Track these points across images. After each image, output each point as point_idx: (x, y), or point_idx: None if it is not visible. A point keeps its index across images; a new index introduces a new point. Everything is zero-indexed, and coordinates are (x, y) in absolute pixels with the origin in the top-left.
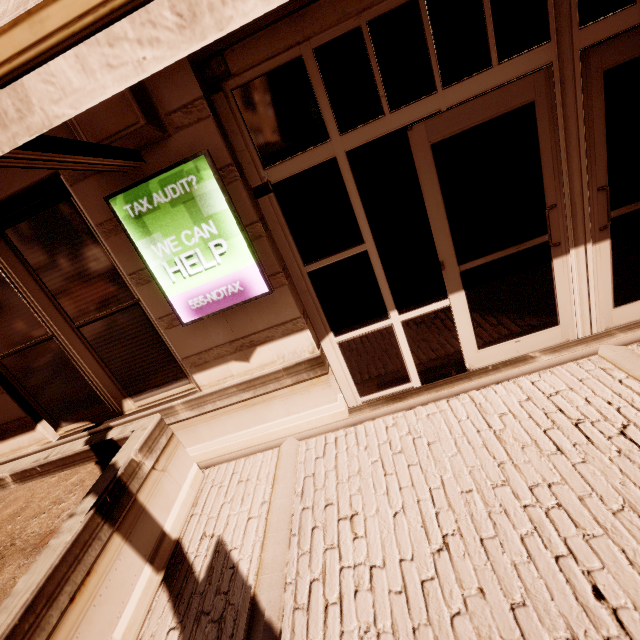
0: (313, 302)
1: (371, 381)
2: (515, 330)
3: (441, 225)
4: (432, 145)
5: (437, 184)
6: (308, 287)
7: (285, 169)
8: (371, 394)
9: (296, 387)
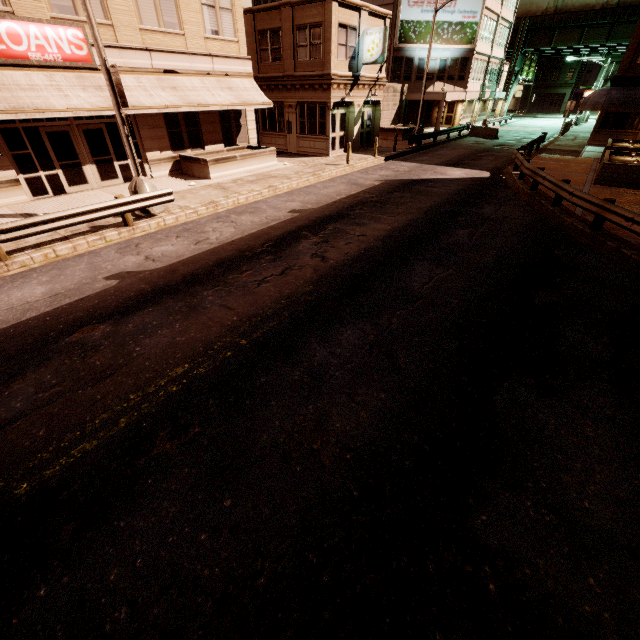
0: (14, 163)
1: (37, 192)
2: (78, 183)
3: (52, 151)
4: (46, 132)
5: (49, 141)
6: (12, 159)
7: (3, 126)
8: (37, 197)
9: (10, 189)
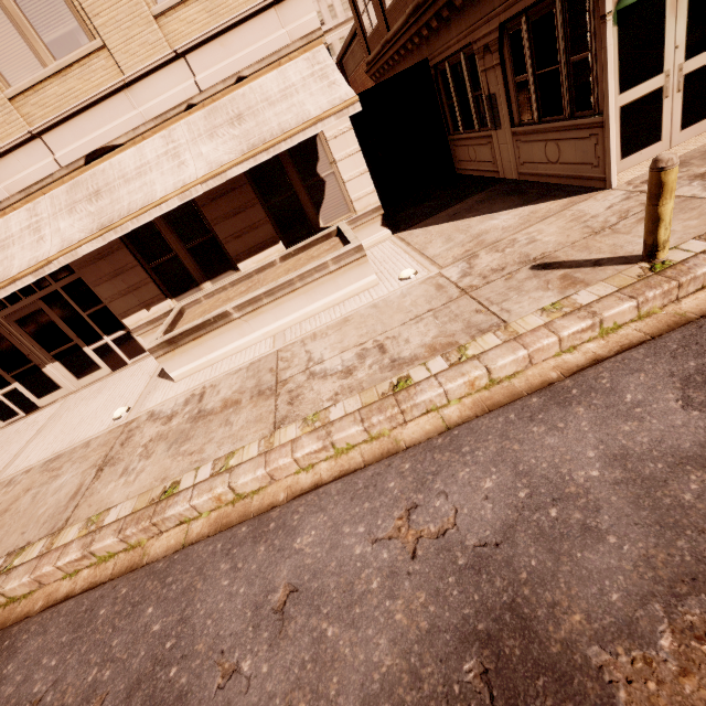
0: None
1: (4, 416)
2: (48, 392)
3: None
4: None
5: None
6: None
7: None
8: (8, 421)
9: None
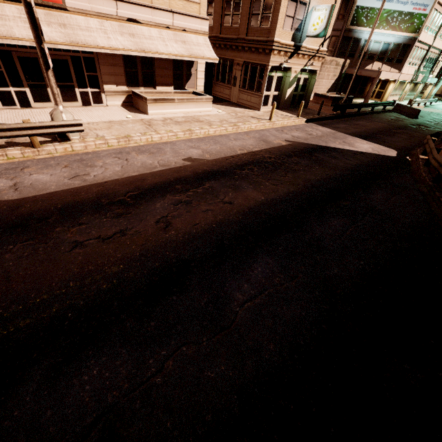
0: None
1: (6, 103)
2: (43, 101)
3: (21, 72)
4: (17, 56)
5: (19, 64)
6: None
7: None
8: (6, 107)
9: None
